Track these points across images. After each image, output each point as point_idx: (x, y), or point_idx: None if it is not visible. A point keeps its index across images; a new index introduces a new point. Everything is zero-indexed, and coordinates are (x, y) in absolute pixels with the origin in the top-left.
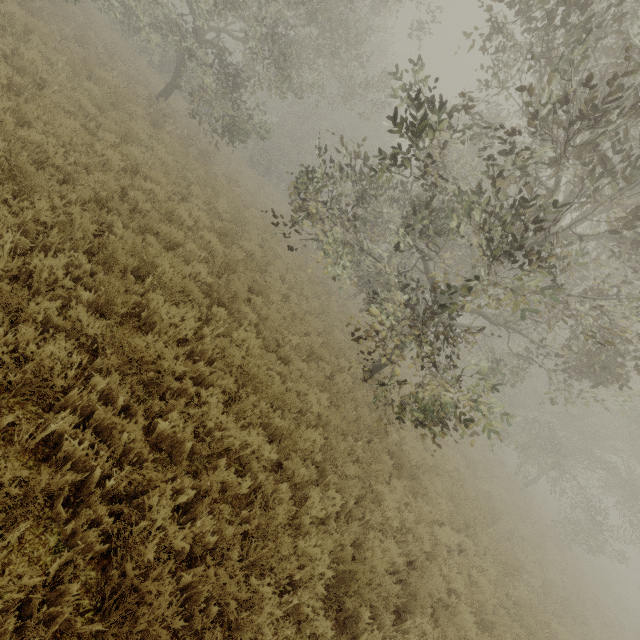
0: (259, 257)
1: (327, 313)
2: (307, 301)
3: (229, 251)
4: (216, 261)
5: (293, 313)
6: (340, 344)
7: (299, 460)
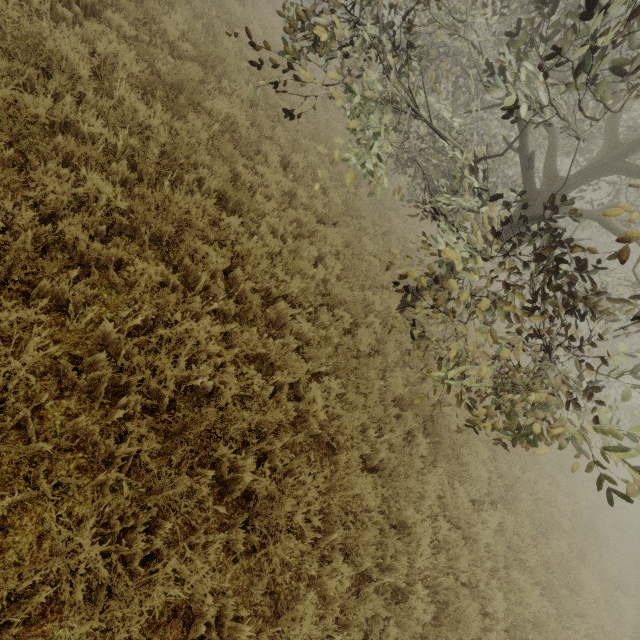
0: (243, 129)
1: (353, 211)
2: (325, 193)
3: (182, 125)
4: (148, 153)
5: (300, 223)
6: (369, 259)
7: (278, 565)
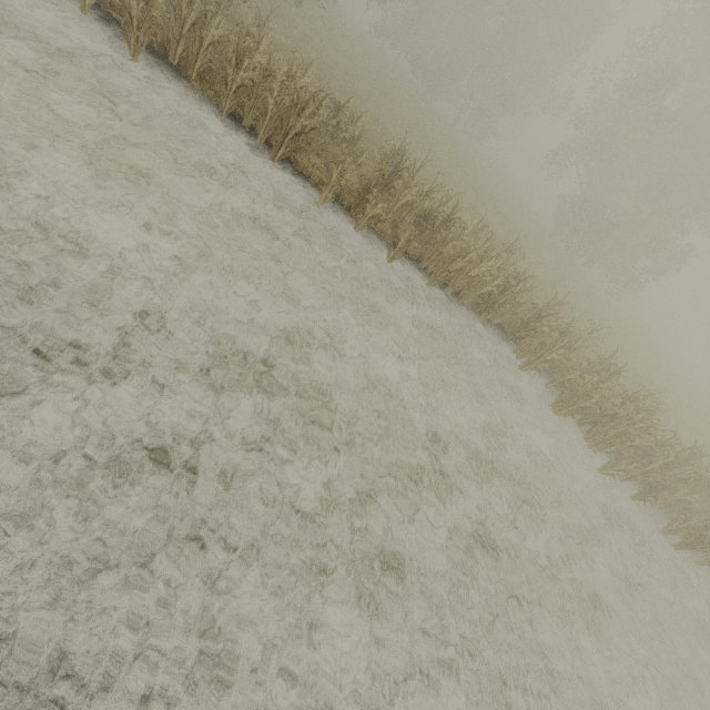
0: None
1: None
2: None
3: None
4: None
5: None
6: None
7: None
